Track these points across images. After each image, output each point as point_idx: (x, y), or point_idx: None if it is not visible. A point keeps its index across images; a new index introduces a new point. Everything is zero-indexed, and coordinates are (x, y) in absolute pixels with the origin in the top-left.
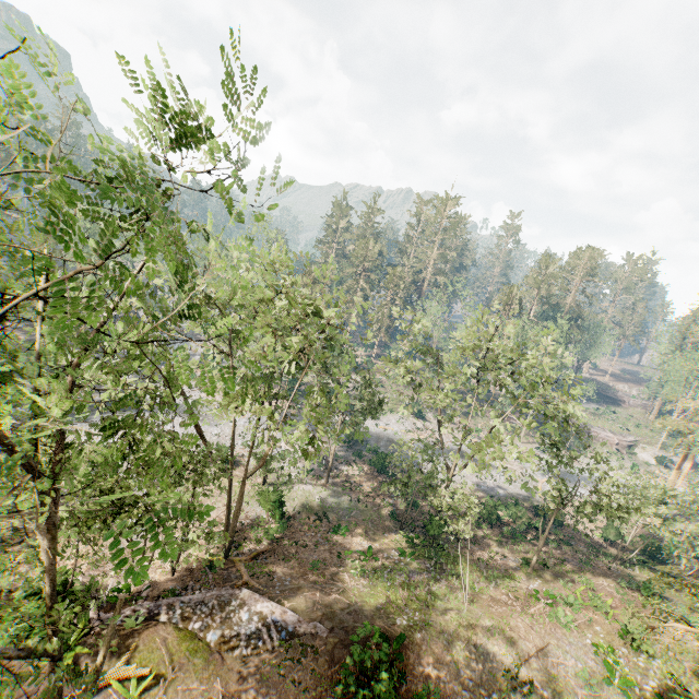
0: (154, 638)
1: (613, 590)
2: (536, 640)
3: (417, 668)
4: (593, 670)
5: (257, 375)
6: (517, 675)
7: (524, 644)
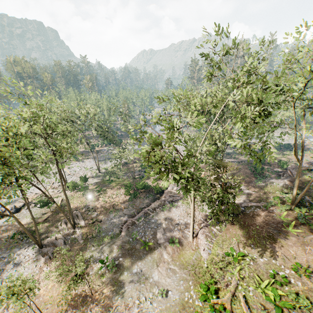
0: None
1: None
2: (293, 158)
3: (266, 162)
4: (308, 160)
5: None
6: (288, 161)
7: (290, 159)
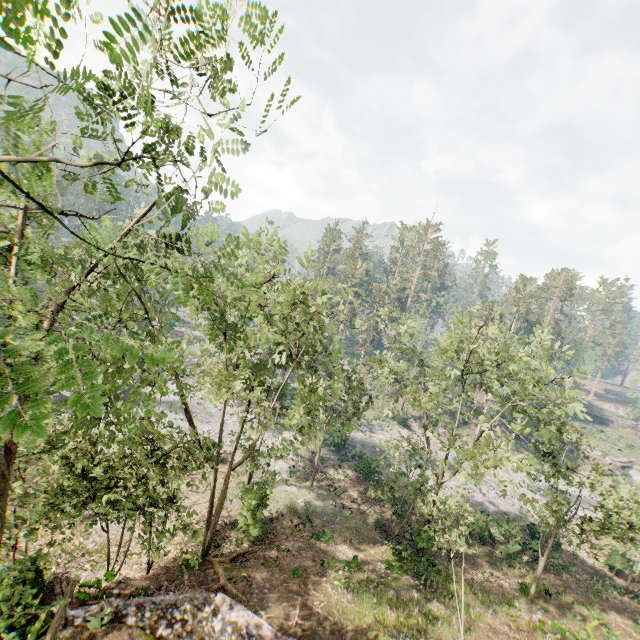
0: None
1: (629, 628)
2: None
3: None
4: None
5: (248, 358)
6: None
7: None
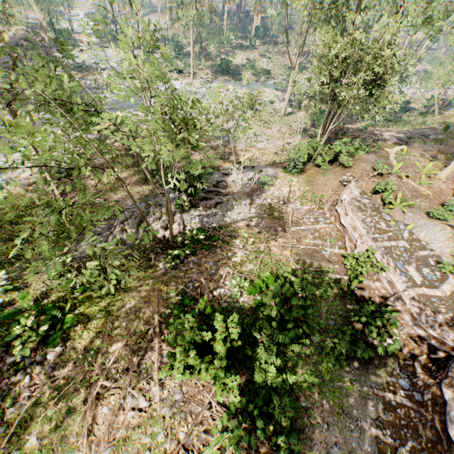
0: (382, 144)
1: None
2: None
3: None
4: None
5: None
6: None
7: None
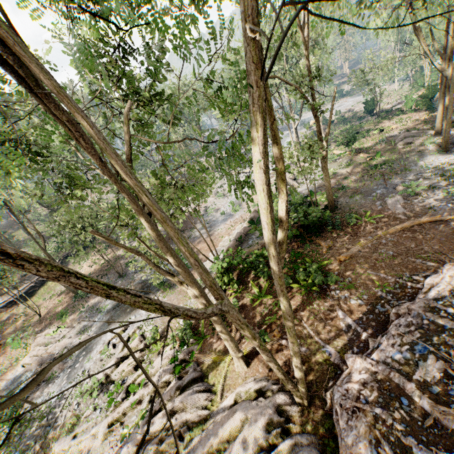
0: None
1: None
2: None
3: None
4: None
5: None
6: None
7: None
